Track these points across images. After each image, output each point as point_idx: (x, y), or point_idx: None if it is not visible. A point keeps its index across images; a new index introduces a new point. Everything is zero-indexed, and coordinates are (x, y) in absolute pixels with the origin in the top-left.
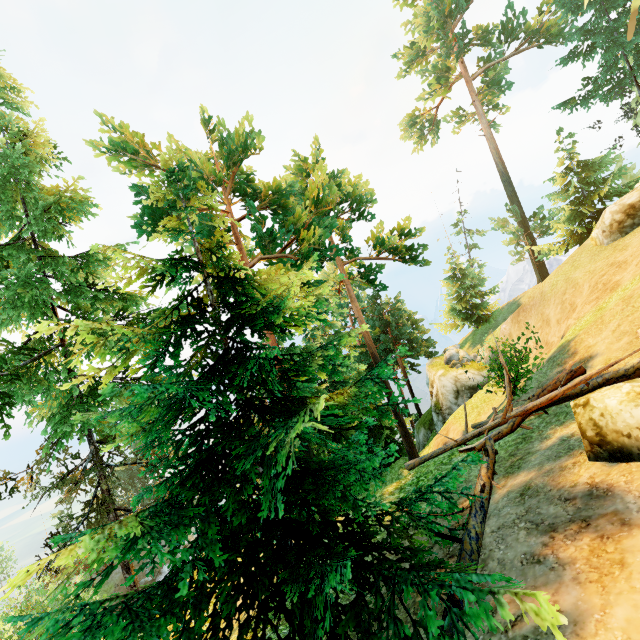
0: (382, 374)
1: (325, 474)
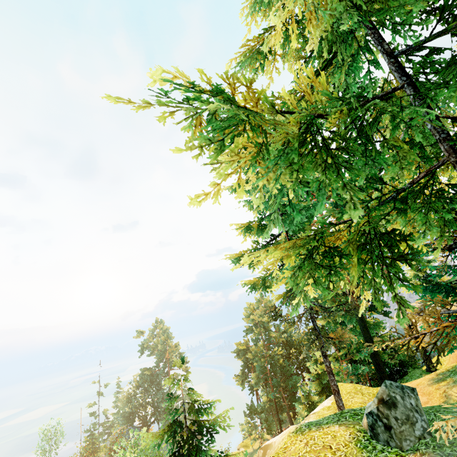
0: None
1: None
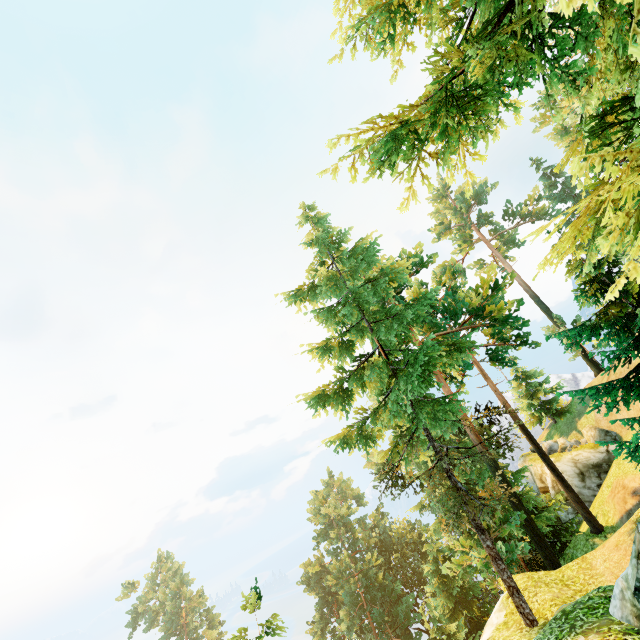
0: None
1: None
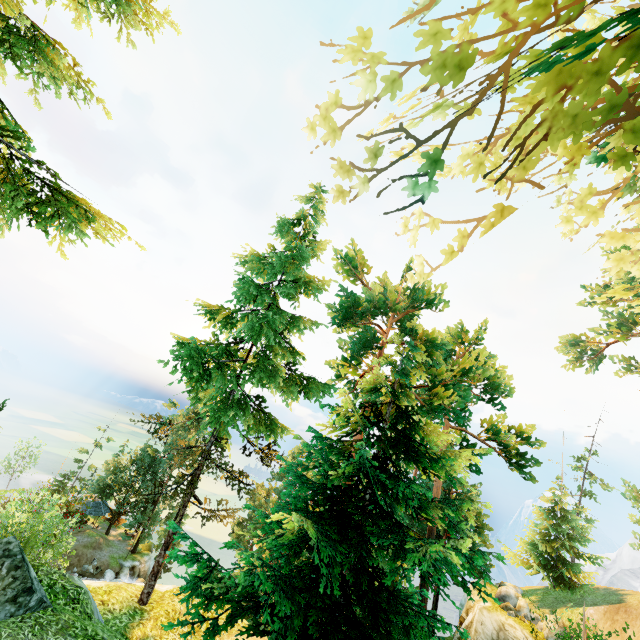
0: (475, 557)
1: (399, 599)
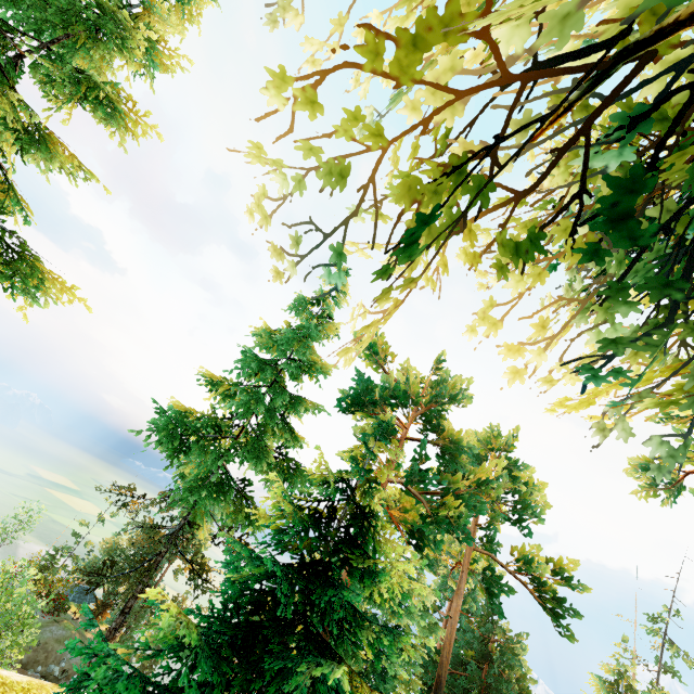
0: None
1: None
